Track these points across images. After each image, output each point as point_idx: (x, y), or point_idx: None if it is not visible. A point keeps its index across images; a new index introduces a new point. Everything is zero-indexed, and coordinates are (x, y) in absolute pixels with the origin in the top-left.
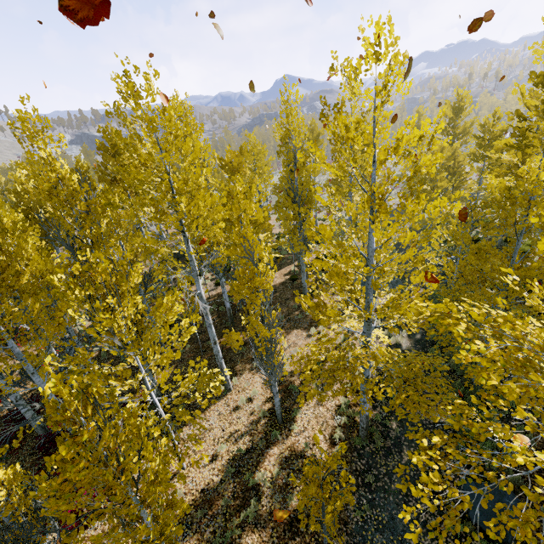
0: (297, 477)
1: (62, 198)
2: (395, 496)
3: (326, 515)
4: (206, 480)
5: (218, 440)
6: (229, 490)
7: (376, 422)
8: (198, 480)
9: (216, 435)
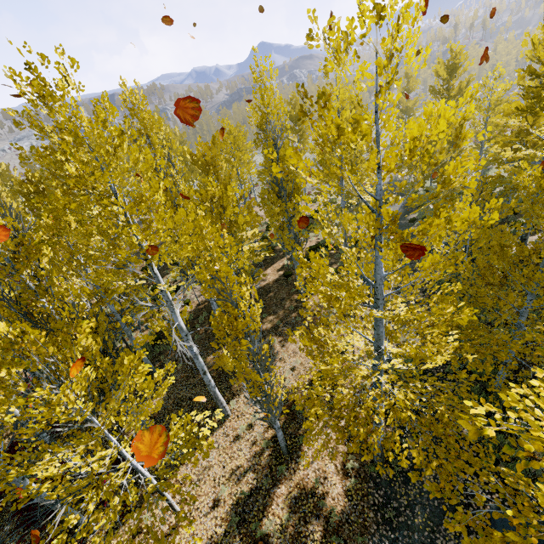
0: (309, 522)
1: None
2: (420, 533)
3: None
4: (209, 533)
5: (218, 480)
6: (234, 543)
7: None
8: (200, 533)
9: (216, 474)
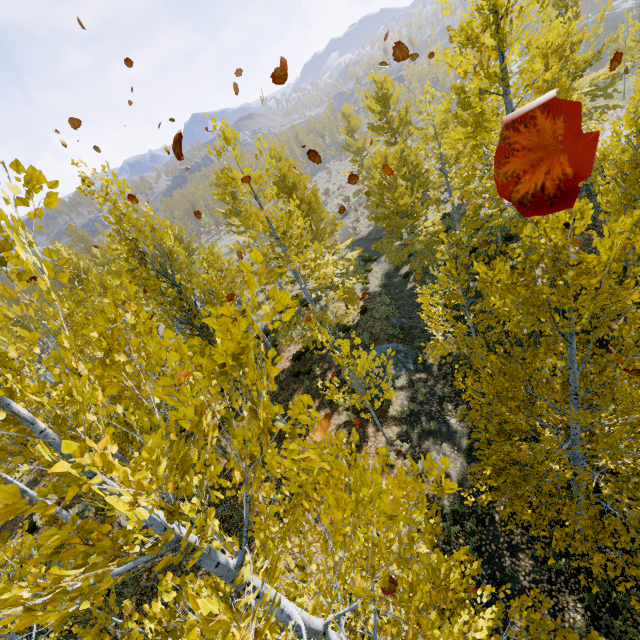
0: None
1: None
2: None
3: None
4: None
5: None
6: None
7: None
8: None
9: None
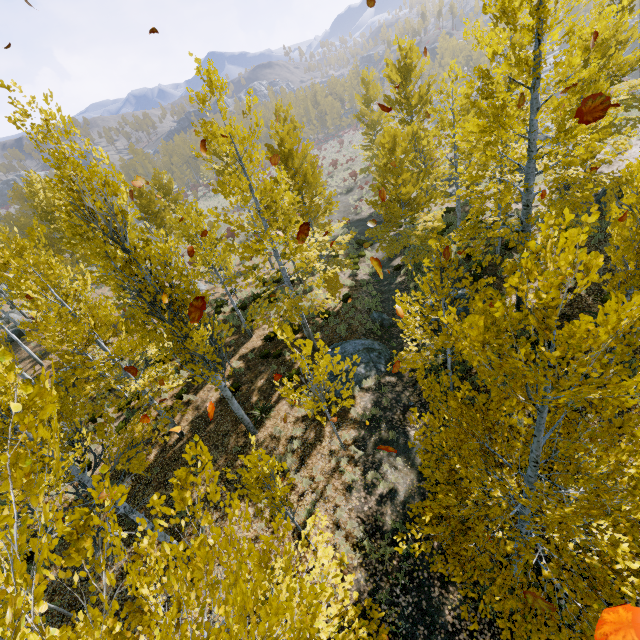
0: None
1: None
2: None
3: None
4: None
5: None
6: None
7: None
8: None
9: None
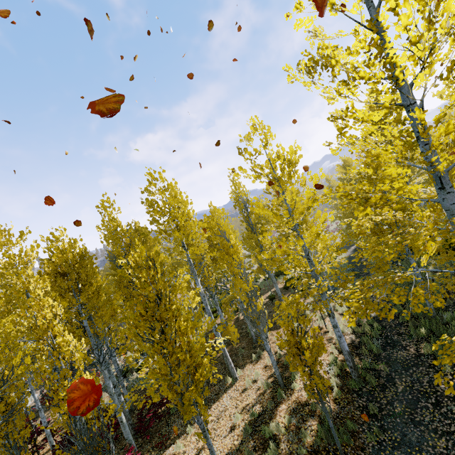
0: (306, 420)
1: (118, 236)
2: (401, 418)
3: (305, 352)
4: (229, 446)
5: (233, 415)
6: (249, 446)
7: (366, 368)
8: (221, 448)
9: (231, 412)
